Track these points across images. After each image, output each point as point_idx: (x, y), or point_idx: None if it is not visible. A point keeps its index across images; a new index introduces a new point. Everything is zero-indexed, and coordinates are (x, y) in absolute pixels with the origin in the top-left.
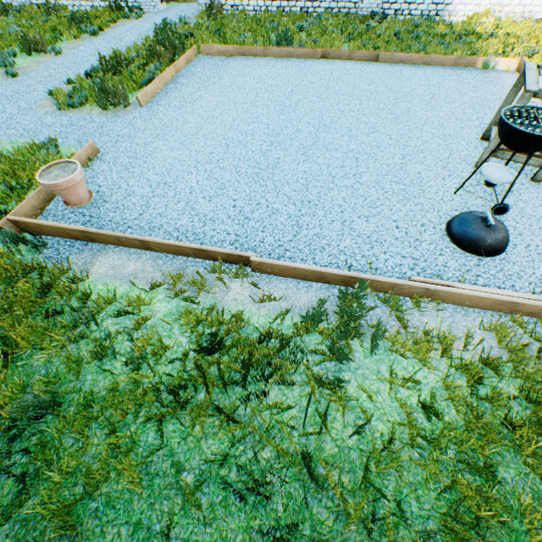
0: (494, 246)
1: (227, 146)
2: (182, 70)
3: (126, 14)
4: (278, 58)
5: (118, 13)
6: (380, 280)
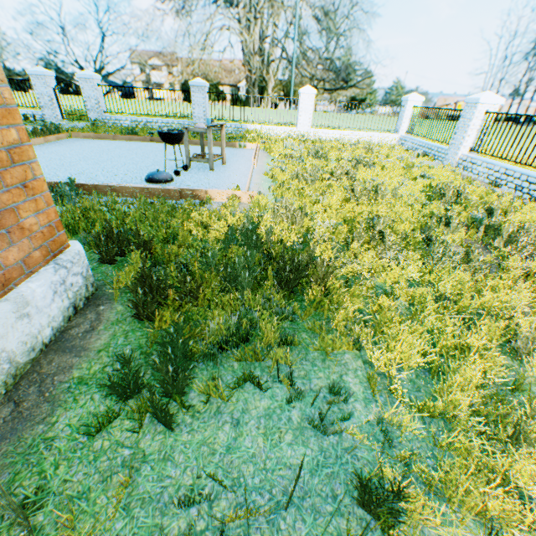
0: (159, 179)
1: (50, 160)
2: (52, 142)
3: (32, 122)
4: (123, 141)
5: (26, 122)
6: (88, 184)
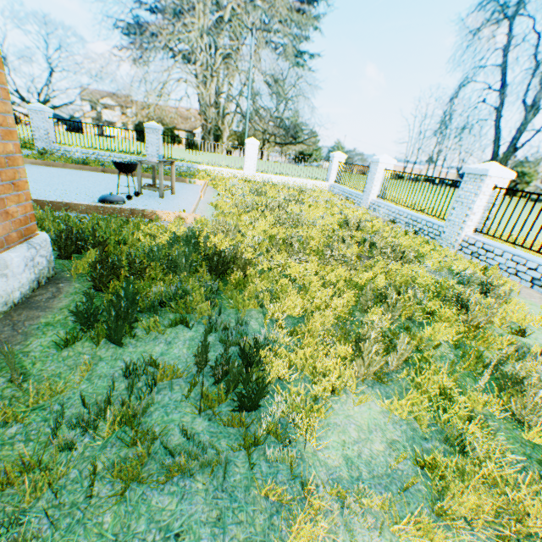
0: (112, 200)
1: None
2: None
3: None
4: (74, 169)
5: None
6: (42, 200)
